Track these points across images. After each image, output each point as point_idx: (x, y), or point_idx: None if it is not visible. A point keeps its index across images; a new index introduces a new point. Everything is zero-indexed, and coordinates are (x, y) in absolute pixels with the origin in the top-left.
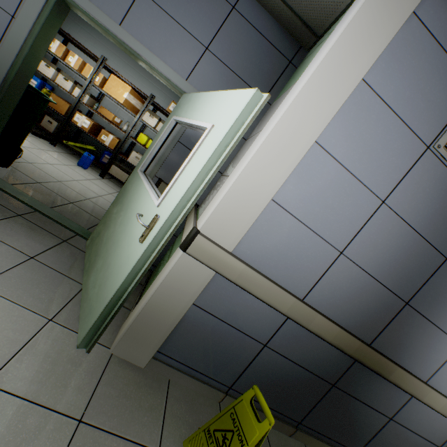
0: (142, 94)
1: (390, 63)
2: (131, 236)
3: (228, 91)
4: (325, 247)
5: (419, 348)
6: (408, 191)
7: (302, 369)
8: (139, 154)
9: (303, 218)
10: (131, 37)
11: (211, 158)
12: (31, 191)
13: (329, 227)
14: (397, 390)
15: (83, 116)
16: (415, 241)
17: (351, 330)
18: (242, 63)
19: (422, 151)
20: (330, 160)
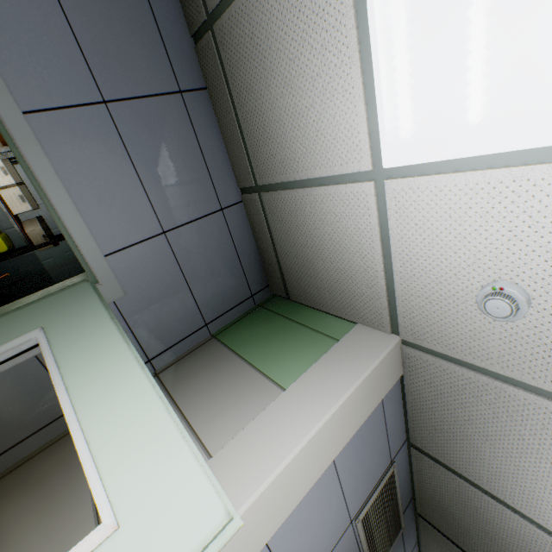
0: None
1: (355, 438)
2: None
3: (175, 427)
4: None
5: None
6: None
7: None
8: None
9: None
10: (38, 144)
11: None
12: None
13: None
14: None
15: None
16: None
17: None
18: (202, 272)
19: (347, 525)
20: None
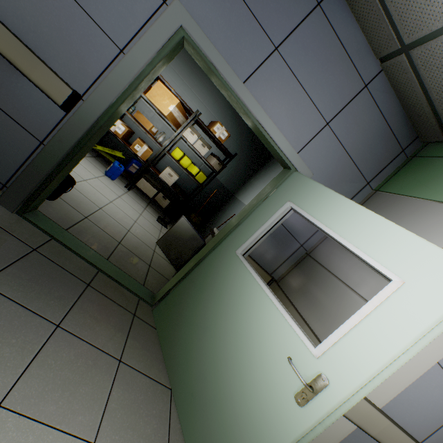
0: (184, 105)
1: None
2: (266, 373)
3: (413, 235)
4: None
5: None
6: None
7: None
8: (169, 167)
9: None
10: (253, 99)
11: (418, 339)
12: (84, 234)
13: None
14: None
15: (118, 120)
16: None
17: None
18: (358, 144)
19: None
20: None
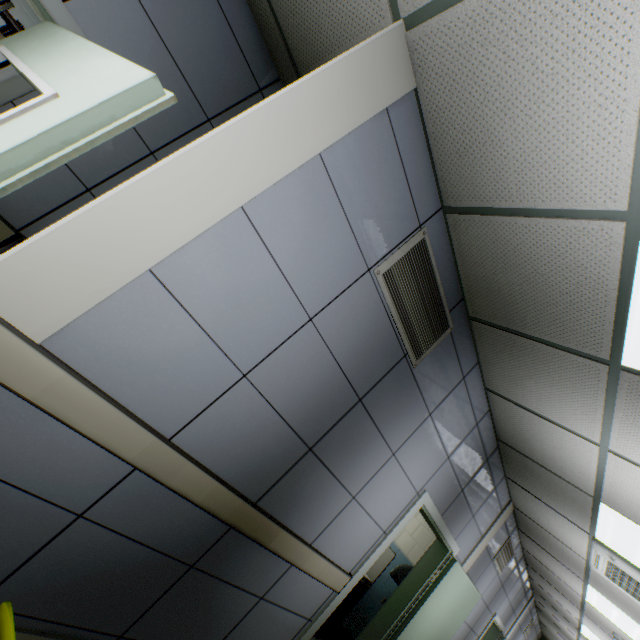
0: None
1: (353, 154)
2: None
3: (115, 56)
4: (223, 364)
5: (313, 503)
6: (341, 313)
7: (146, 549)
8: None
9: (199, 315)
10: None
11: (22, 150)
12: None
13: (236, 336)
14: (278, 558)
15: None
16: (335, 375)
17: (236, 484)
18: (187, 44)
19: (363, 272)
20: (258, 244)
